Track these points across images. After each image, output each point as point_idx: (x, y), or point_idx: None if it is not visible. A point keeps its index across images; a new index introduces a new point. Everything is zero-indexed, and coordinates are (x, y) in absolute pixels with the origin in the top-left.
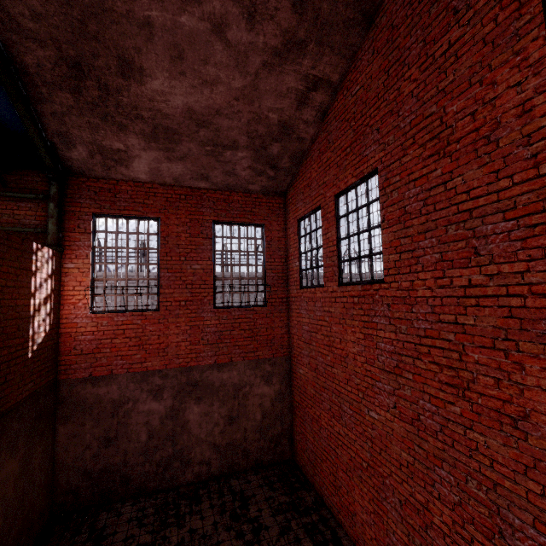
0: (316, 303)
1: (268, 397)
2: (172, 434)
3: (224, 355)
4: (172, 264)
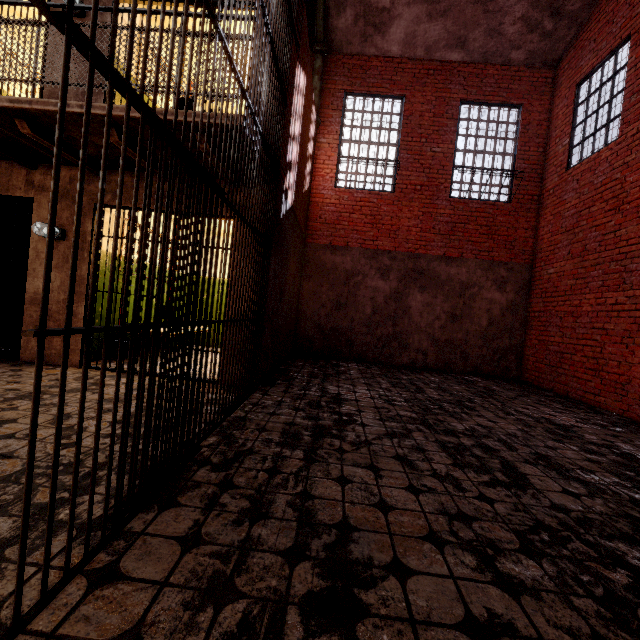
0: (596, 169)
1: (498, 305)
2: (394, 315)
3: (455, 249)
4: (412, 146)
